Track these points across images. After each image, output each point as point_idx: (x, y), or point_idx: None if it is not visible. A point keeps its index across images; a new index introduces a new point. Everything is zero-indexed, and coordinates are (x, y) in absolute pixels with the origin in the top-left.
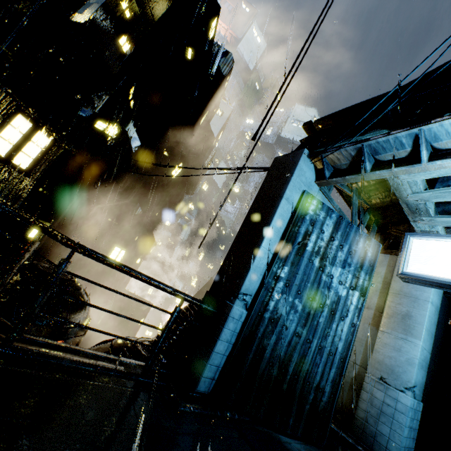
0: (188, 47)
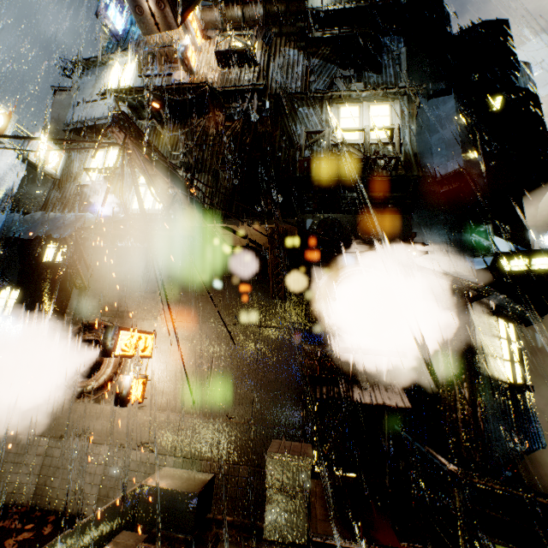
0: (493, 98)
